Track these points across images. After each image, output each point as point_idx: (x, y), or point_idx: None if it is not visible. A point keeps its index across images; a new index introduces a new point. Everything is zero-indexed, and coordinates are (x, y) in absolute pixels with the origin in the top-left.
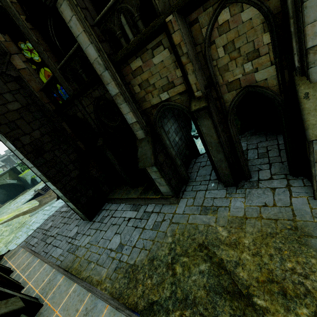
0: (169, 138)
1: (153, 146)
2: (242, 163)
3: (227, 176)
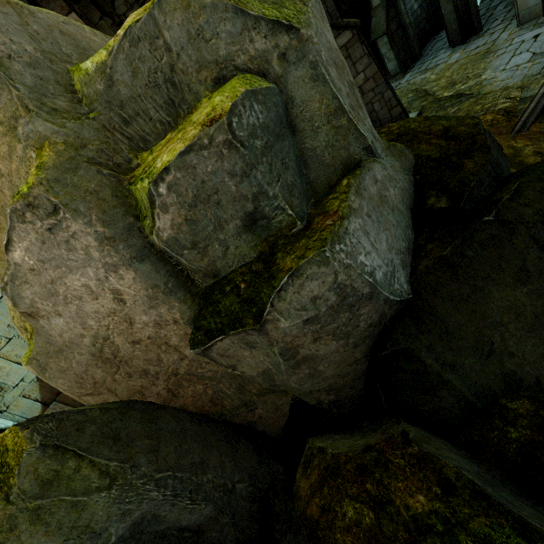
0: (404, 3)
1: (387, 12)
2: (472, 12)
3: (455, 32)
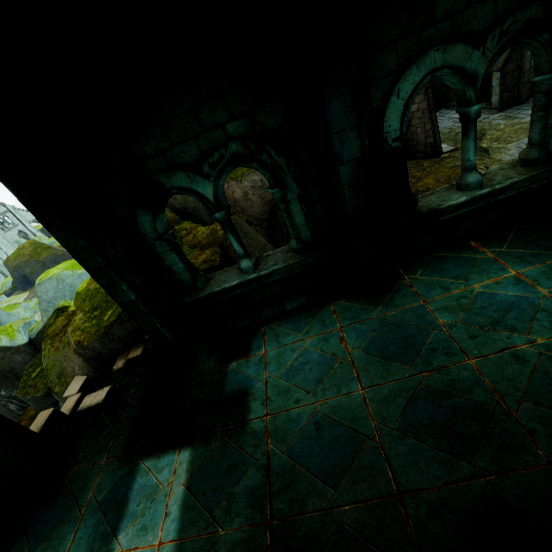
0: None
1: (510, 53)
2: None
3: None
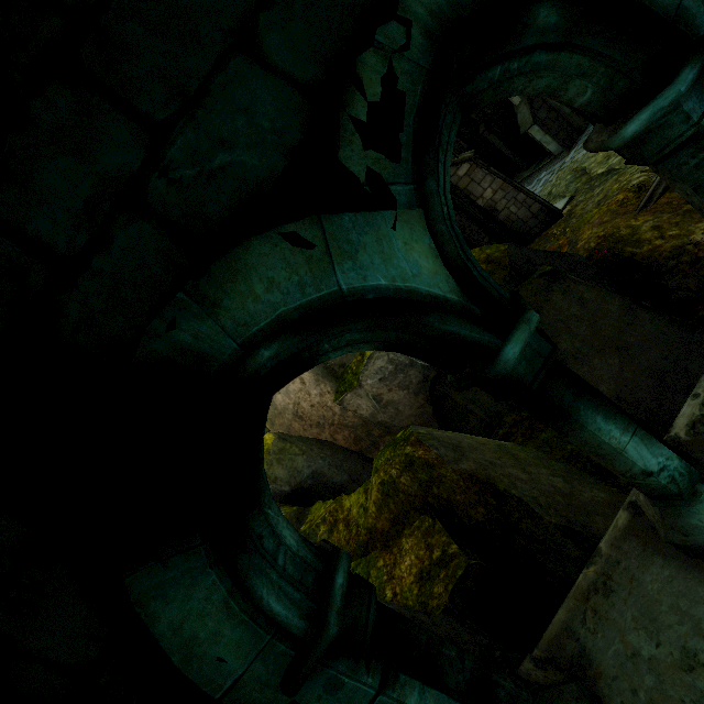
0: None
1: (530, 106)
2: None
3: None
